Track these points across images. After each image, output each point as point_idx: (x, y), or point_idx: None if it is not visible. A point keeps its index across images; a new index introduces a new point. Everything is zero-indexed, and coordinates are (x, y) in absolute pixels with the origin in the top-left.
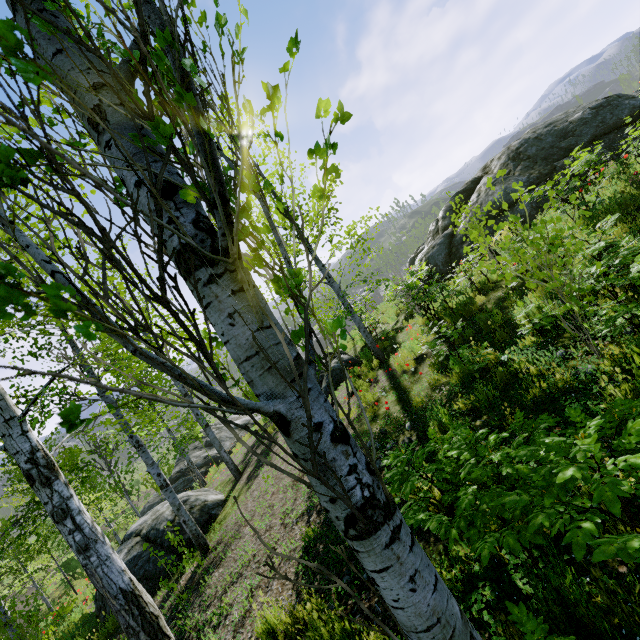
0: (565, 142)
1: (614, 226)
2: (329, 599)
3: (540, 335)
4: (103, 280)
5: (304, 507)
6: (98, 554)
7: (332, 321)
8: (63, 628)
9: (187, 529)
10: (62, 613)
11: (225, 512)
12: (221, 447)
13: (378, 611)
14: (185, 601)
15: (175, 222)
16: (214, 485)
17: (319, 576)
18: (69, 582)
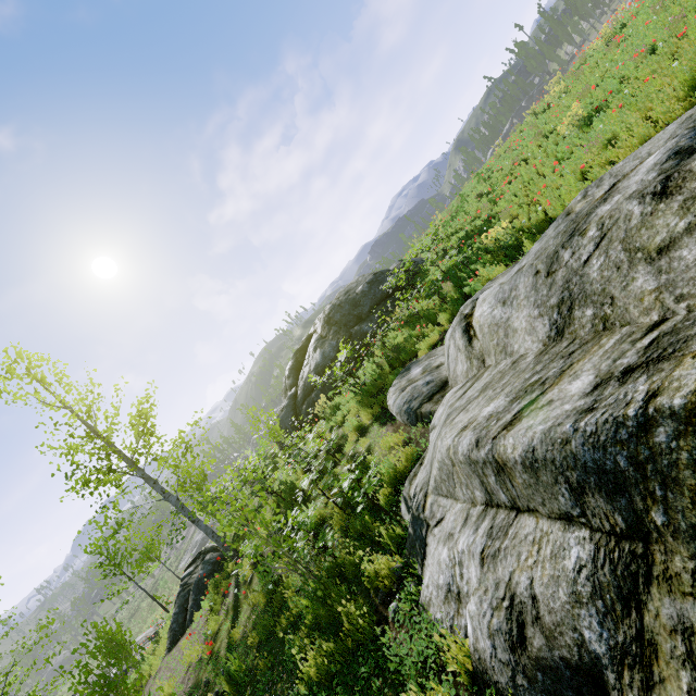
0: (356, 310)
1: (365, 411)
2: None
3: (309, 541)
4: None
5: None
6: None
7: None
8: None
9: None
10: None
11: None
12: None
13: None
14: None
15: None
16: None
17: None
18: None
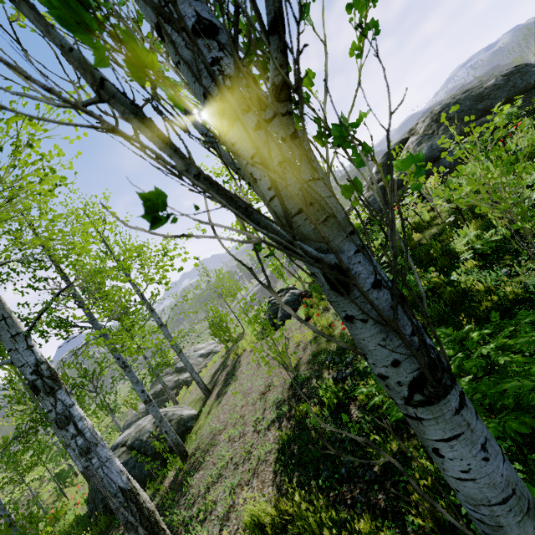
0: (481, 105)
1: None
2: (312, 492)
3: (481, 259)
4: (136, 136)
5: (274, 415)
6: (98, 456)
7: (400, 161)
8: (59, 528)
9: (168, 438)
10: (57, 516)
11: (199, 424)
12: (193, 369)
13: (361, 501)
14: (170, 500)
15: (219, 63)
16: (186, 403)
17: (297, 473)
18: (61, 490)
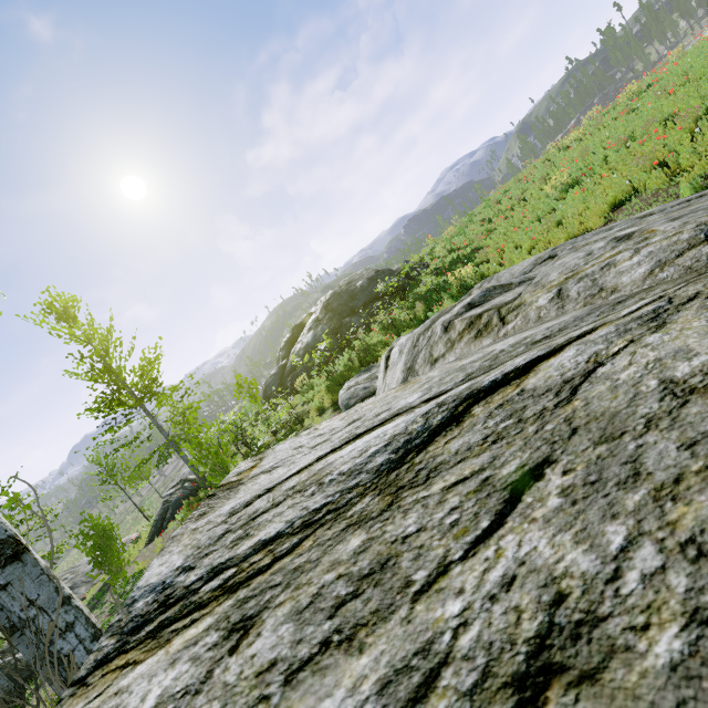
0: (352, 302)
1: (327, 396)
2: None
3: None
4: None
5: None
6: None
7: None
8: None
9: None
10: None
11: None
12: None
13: None
14: None
15: None
16: None
17: None
18: None
